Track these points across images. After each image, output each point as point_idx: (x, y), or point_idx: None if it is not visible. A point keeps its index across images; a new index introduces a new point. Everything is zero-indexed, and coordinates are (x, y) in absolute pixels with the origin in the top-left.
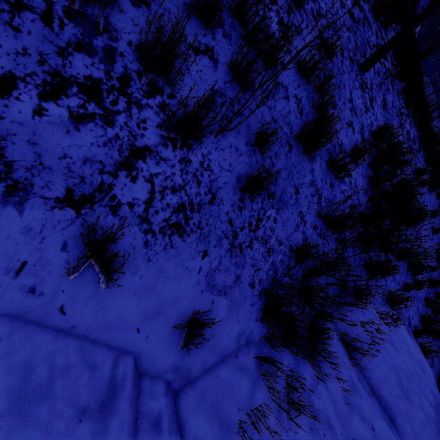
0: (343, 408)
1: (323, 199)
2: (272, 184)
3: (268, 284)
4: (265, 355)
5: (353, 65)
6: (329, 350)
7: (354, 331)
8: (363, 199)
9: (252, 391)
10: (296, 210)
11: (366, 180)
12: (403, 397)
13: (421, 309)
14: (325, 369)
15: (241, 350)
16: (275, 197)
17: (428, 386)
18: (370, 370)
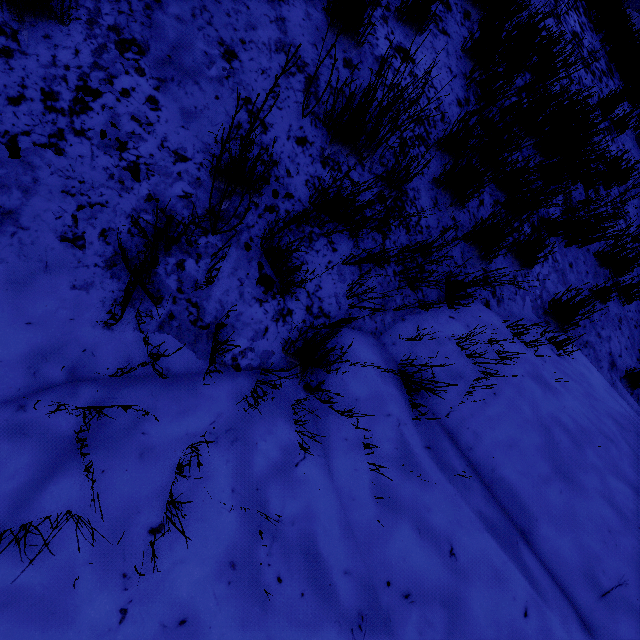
0: (368, 512)
1: (324, 86)
2: (134, 21)
3: (141, 246)
4: (130, 404)
5: None
6: (353, 392)
7: (438, 358)
8: (455, 114)
9: (38, 483)
10: (232, 94)
11: (463, 82)
12: (558, 479)
13: (639, 341)
14: (333, 431)
15: (47, 395)
16: (148, 52)
17: (633, 454)
18: (475, 430)
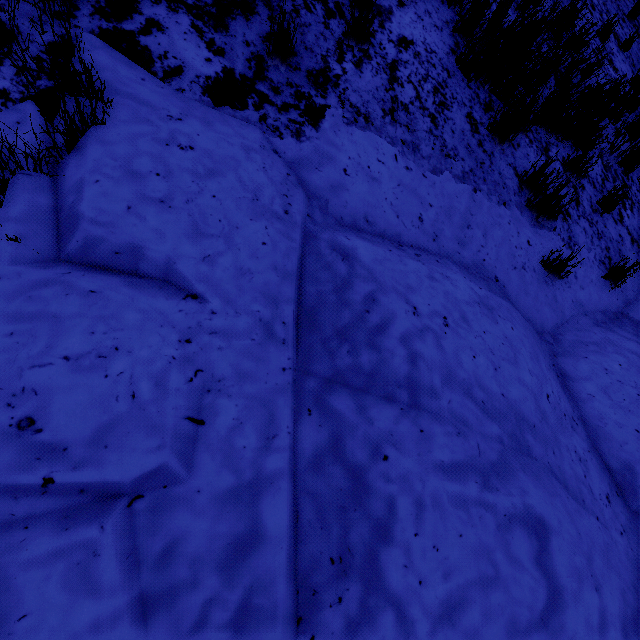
0: None
1: None
2: None
3: None
4: None
5: (626, 23)
6: None
7: None
8: None
9: None
10: None
11: None
12: None
13: None
14: None
15: None
16: None
17: None
18: None
